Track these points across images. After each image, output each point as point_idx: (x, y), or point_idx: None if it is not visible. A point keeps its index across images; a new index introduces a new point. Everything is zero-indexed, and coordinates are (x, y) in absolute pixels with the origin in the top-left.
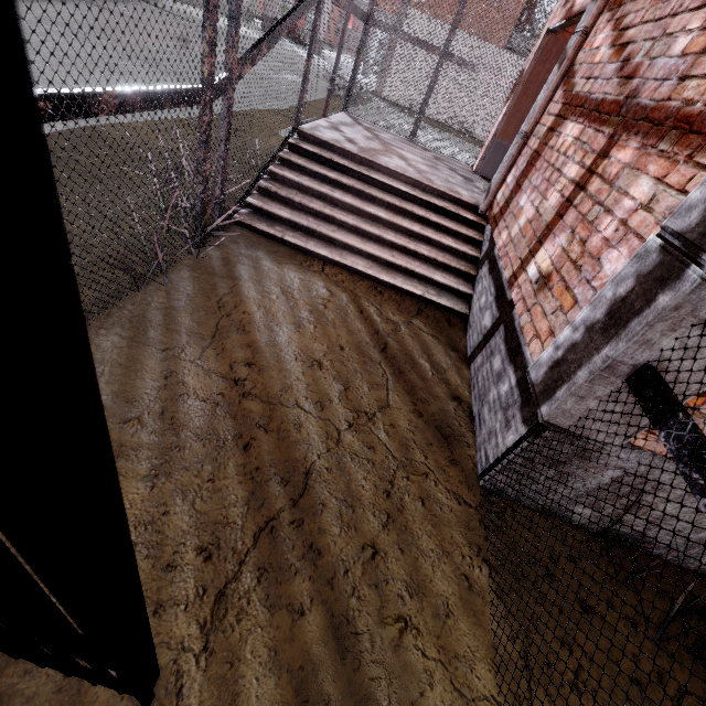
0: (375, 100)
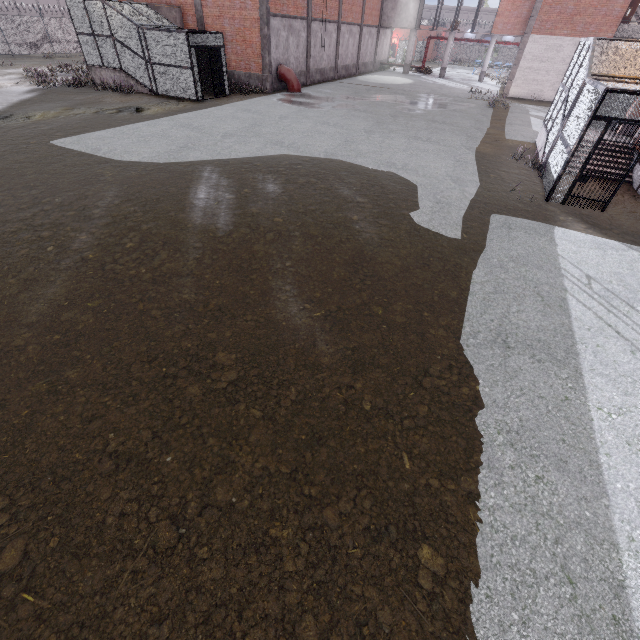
0: (510, 102)
